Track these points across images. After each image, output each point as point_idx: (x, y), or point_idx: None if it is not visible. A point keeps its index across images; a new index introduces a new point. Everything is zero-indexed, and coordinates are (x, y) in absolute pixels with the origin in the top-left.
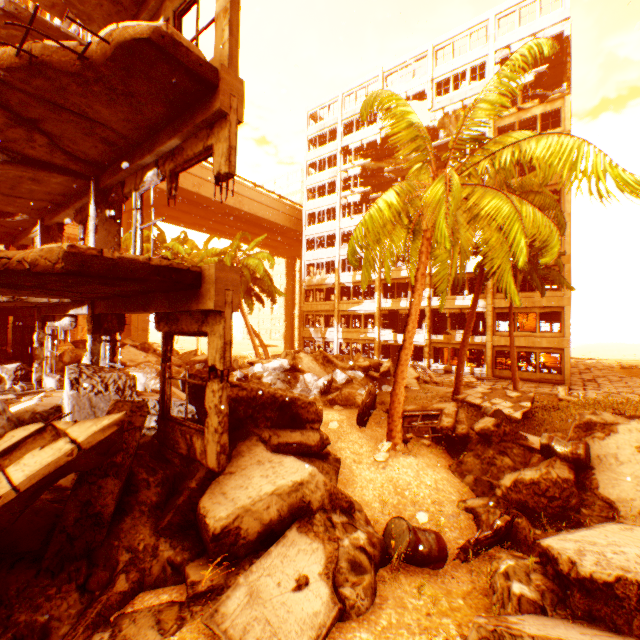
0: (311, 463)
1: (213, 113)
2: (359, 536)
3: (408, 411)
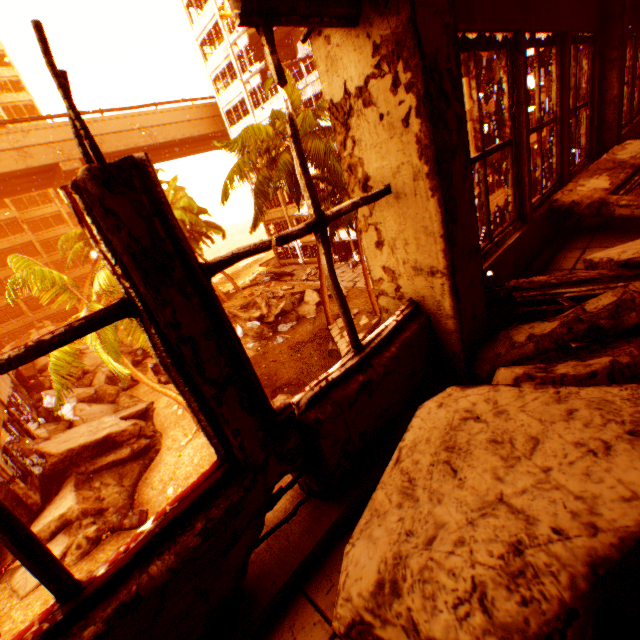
0: (121, 470)
1: None
2: (90, 530)
3: None
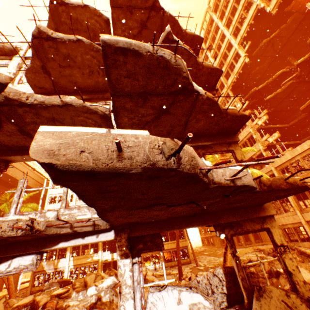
0: None
1: (235, 140)
2: None
3: None
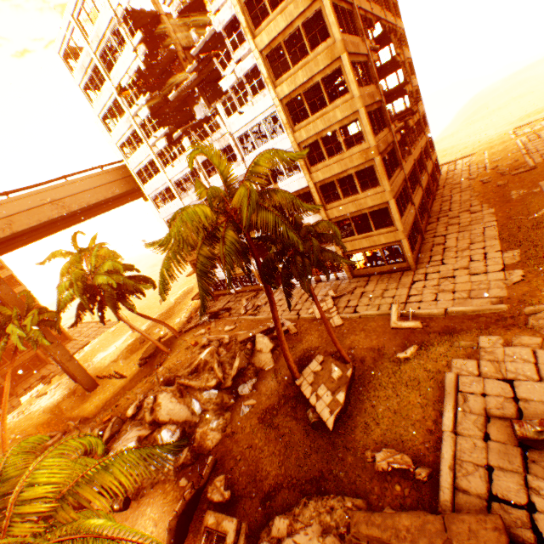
0: None
1: None
2: None
3: (209, 527)
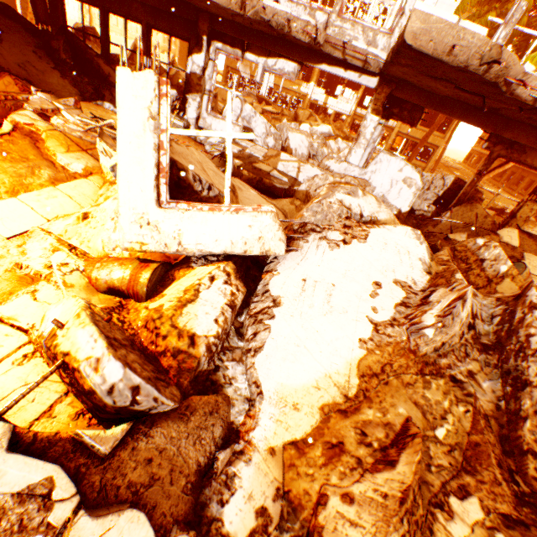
0: None
1: None
2: None
3: None
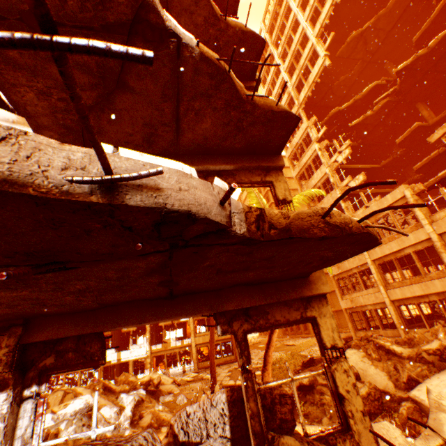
0: None
1: (278, 165)
2: None
3: None
